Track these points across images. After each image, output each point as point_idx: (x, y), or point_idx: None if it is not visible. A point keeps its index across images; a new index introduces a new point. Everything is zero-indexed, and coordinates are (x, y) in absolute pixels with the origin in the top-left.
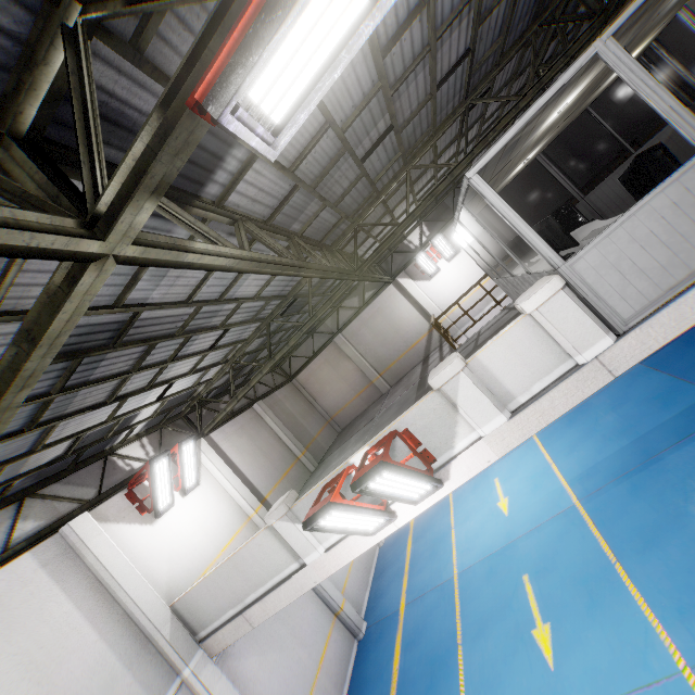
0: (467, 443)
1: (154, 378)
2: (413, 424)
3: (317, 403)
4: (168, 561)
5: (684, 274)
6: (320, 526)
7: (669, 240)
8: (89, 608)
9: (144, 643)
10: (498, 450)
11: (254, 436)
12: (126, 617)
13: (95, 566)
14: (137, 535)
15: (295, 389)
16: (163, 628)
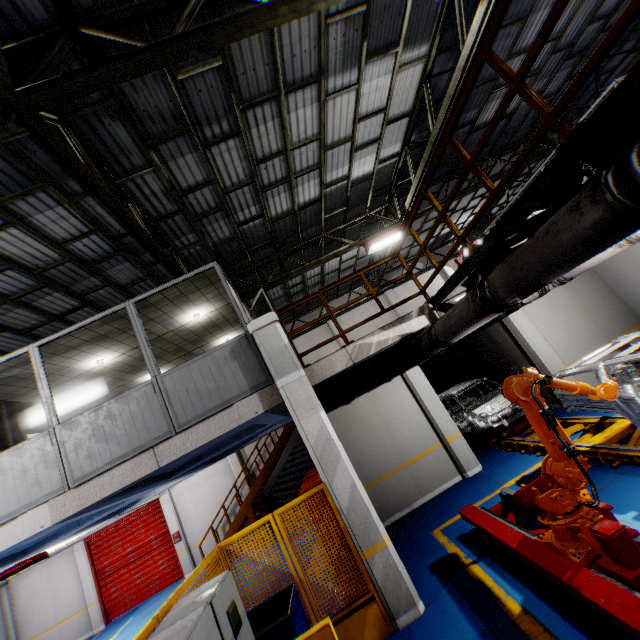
0: None
1: None
2: None
3: None
4: None
5: (8, 513)
6: None
7: (10, 484)
8: None
9: None
10: None
11: None
12: None
13: None
14: None
15: None
16: None
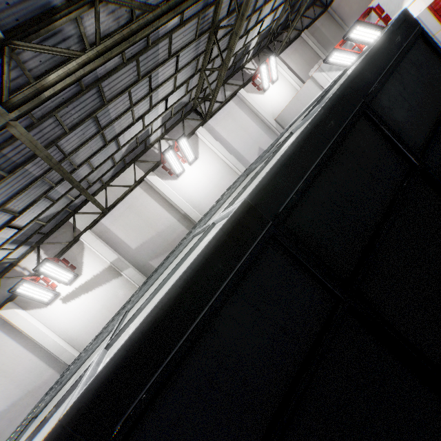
0: (410, 4)
1: (258, 19)
2: (381, 1)
3: (345, 25)
4: (271, 107)
5: None
6: (330, 61)
7: None
8: (251, 117)
9: (268, 129)
10: (427, 2)
11: (302, 54)
12: (262, 121)
13: (249, 105)
14: (259, 98)
15: (329, 17)
16: (273, 125)
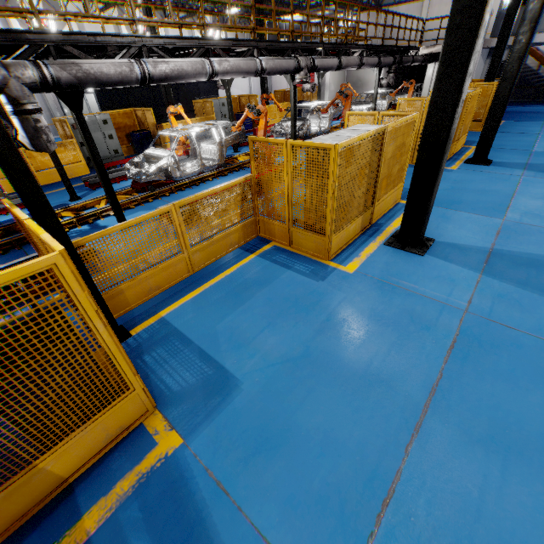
0: None
1: None
2: None
3: None
4: None
5: None
6: None
7: None
8: None
9: None
10: None
11: None
12: None
13: None
14: None
15: None
16: None
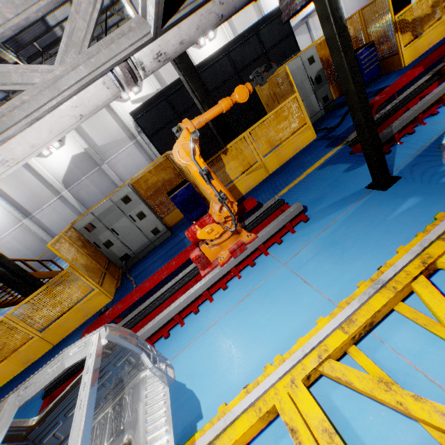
0: None
1: None
2: None
3: None
4: None
5: None
6: None
7: None
8: (258, 16)
9: None
10: None
11: None
12: None
13: (259, 6)
14: (268, 1)
15: None
16: None
